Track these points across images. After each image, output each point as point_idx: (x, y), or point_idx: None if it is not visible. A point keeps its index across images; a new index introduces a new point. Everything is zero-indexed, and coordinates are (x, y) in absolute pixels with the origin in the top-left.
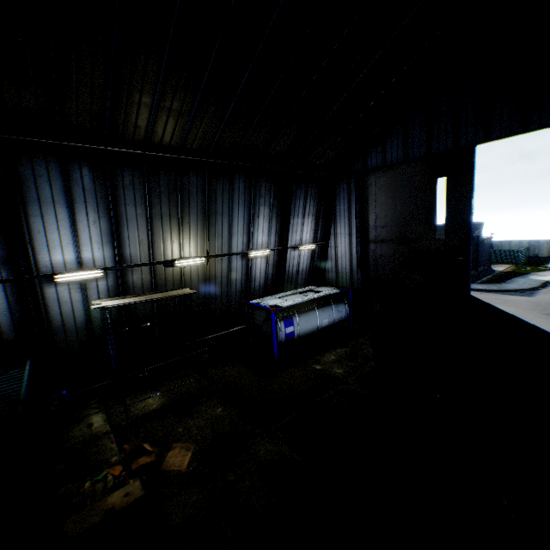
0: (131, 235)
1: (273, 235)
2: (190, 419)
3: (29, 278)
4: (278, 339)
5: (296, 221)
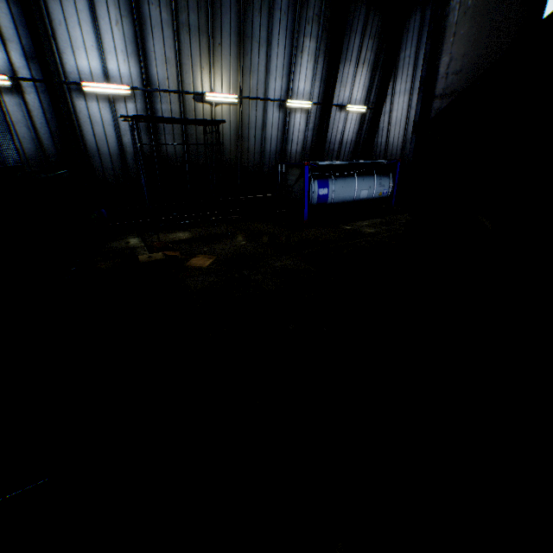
0: (157, 49)
1: (318, 84)
2: (215, 245)
3: (57, 81)
4: (310, 199)
5: (347, 70)
